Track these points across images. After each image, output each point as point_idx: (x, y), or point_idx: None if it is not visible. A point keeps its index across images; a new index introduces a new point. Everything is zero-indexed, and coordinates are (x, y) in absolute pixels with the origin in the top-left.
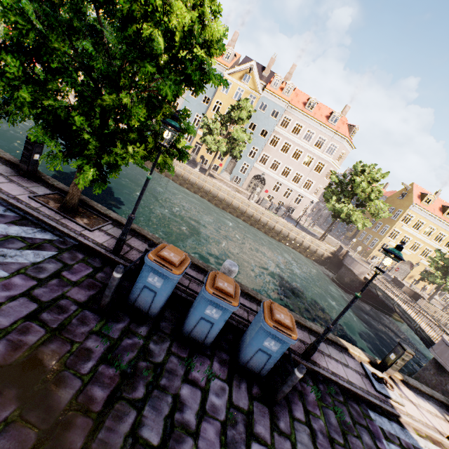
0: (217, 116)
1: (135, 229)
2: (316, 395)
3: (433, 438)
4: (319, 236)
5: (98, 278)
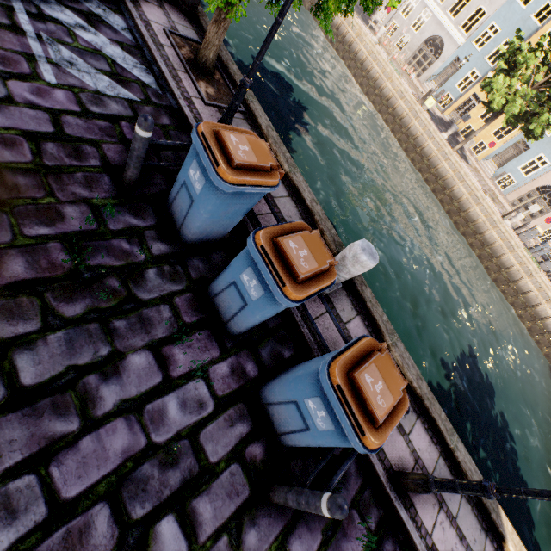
0: (544, 39)
1: (270, 136)
2: None
3: None
4: None
5: (162, 156)
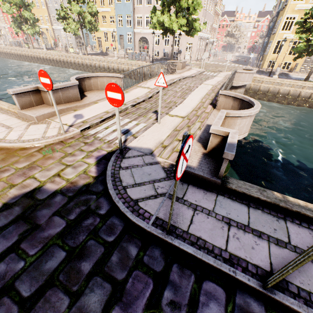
0: (62, 5)
1: None
2: None
3: None
4: (196, 65)
5: None
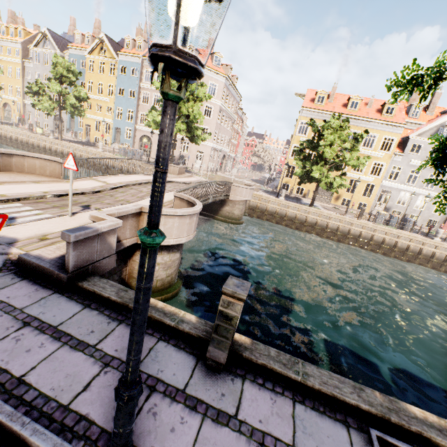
0: (38, 80)
1: None
2: None
3: None
4: (204, 175)
5: None
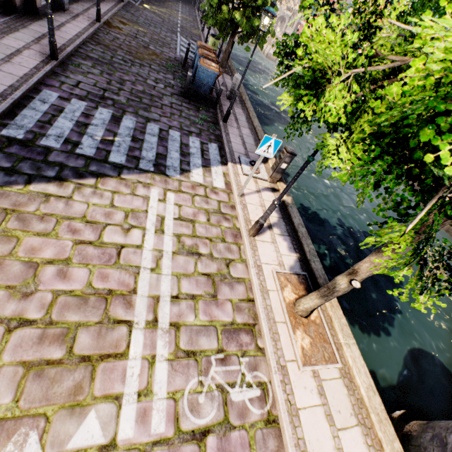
0: None
1: None
2: (202, 118)
3: (231, 188)
4: None
5: None
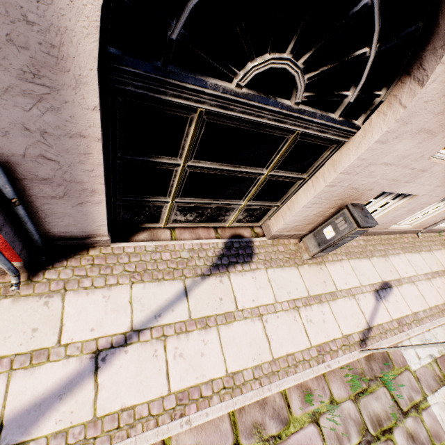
0: None
1: None
2: None
3: None
4: None
5: None
